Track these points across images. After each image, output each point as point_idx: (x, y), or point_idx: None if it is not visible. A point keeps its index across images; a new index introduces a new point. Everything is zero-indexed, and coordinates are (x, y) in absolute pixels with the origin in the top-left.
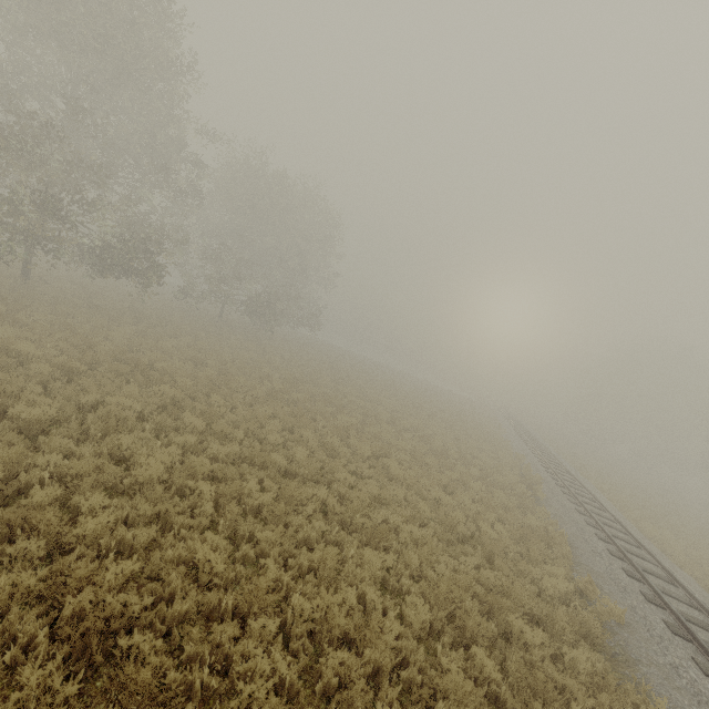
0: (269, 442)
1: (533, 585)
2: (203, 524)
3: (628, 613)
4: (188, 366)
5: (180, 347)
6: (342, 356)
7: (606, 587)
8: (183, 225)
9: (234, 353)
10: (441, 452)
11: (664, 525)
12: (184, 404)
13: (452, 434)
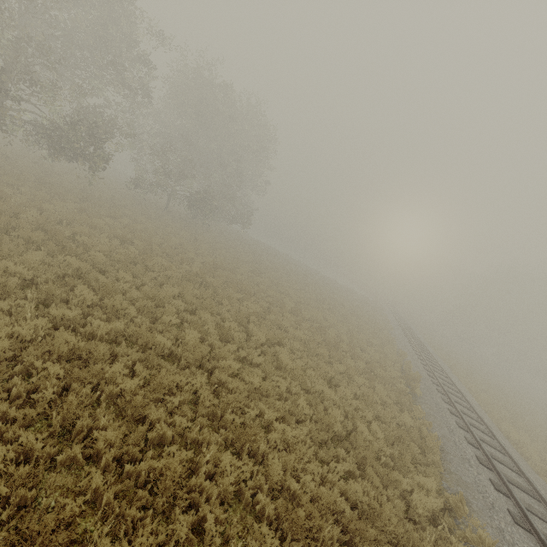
0: (164, 321)
1: (402, 495)
2: (29, 416)
3: (496, 538)
4: (115, 243)
5: (115, 226)
6: (267, 251)
7: (474, 503)
8: (134, 121)
9: (165, 238)
10: (333, 343)
11: (521, 426)
12: (88, 277)
13: (346, 327)
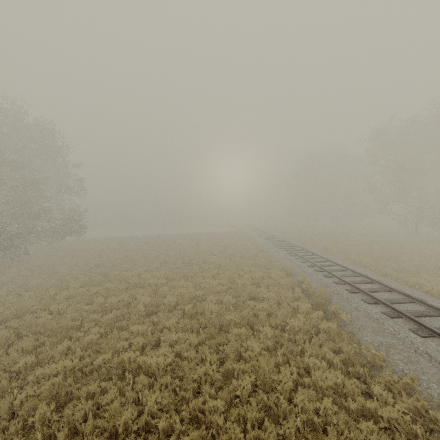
0: None
1: None
2: None
3: None
4: None
5: None
6: (120, 244)
7: None
8: None
9: None
10: (218, 324)
11: (412, 268)
12: None
13: (225, 279)
